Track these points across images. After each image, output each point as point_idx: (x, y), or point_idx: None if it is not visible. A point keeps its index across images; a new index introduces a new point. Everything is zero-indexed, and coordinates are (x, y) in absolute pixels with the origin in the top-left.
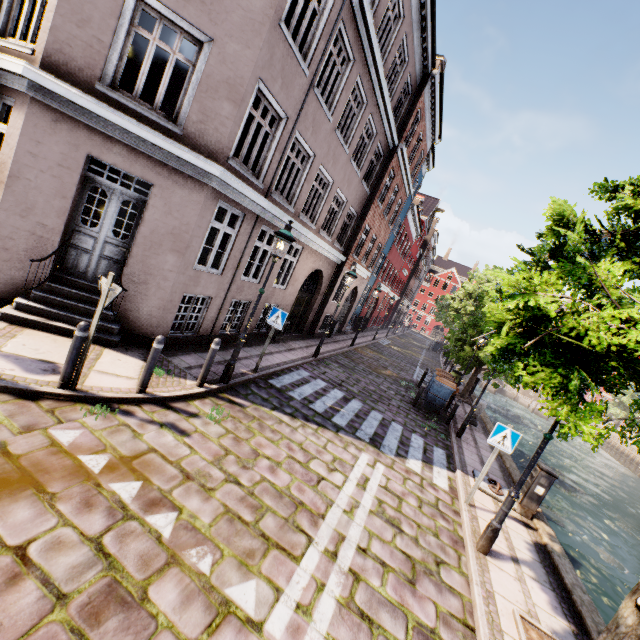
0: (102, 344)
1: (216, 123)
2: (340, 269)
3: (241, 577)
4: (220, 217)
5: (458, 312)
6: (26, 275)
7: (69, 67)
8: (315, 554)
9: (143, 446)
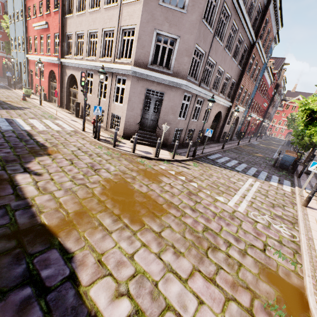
0: (155, 147)
1: (182, 66)
2: (229, 109)
3: (218, 196)
4: None
5: None
6: (133, 129)
7: (140, 63)
8: (237, 196)
9: (180, 170)
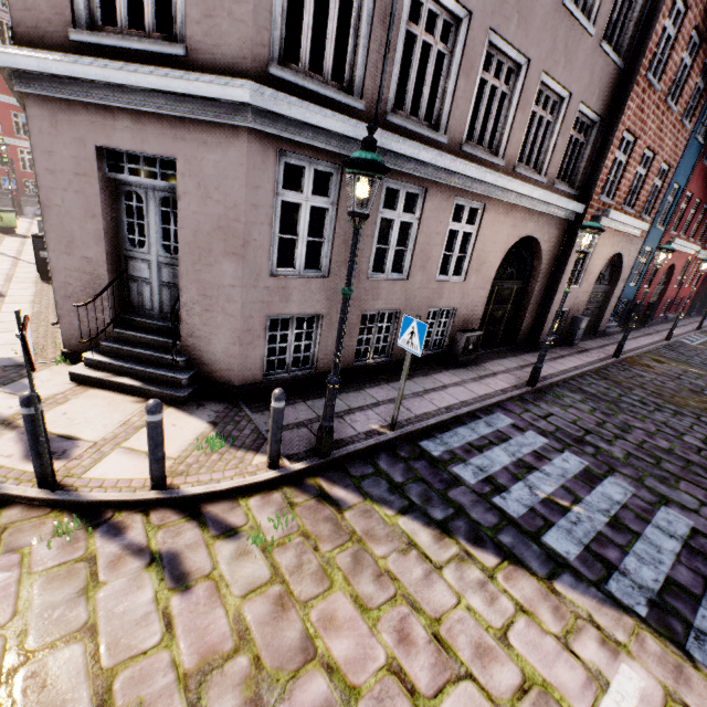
0: (168, 401)
1: (228, 4)
2: (575, 228)
3: None
4: (384, 204)
5: None
6: (94, 324)
7: (40, 27)
8: None
9: (79, 618)
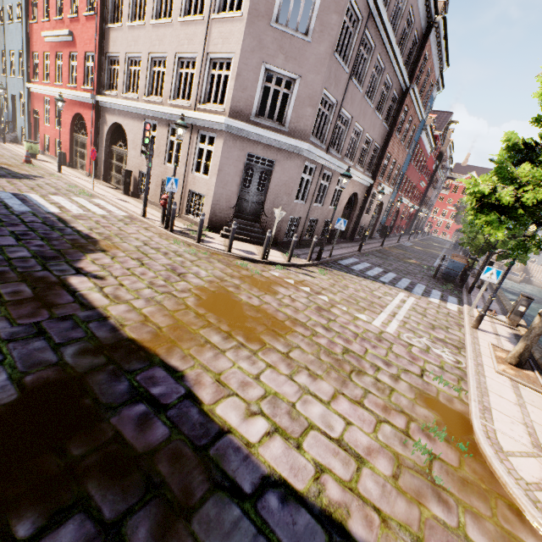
0: (259, 245)
1: (304, 120)
2: (369, 190)
3: (358, 313)
4: None
5: None
6: (225, 216)
7: (239, 113)
8: (385, 314)
9: (301, 279)
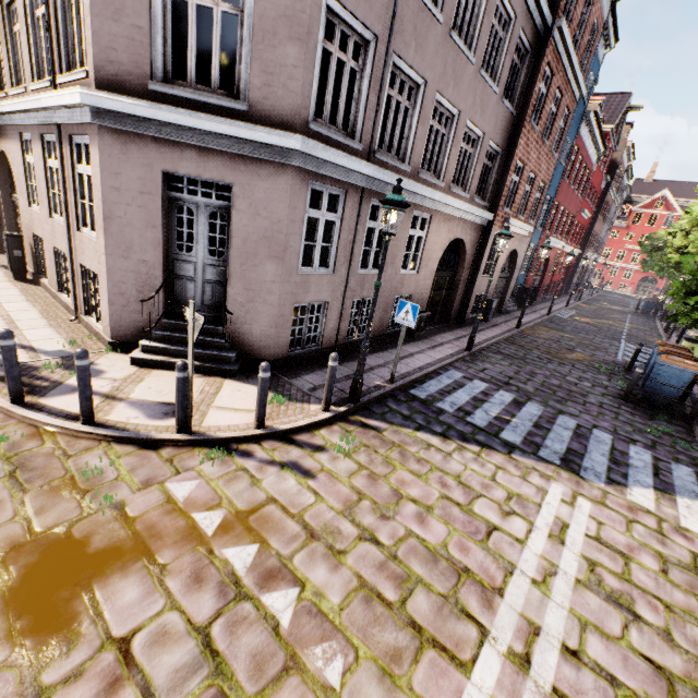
0: (222, 375)
1: (283, 79)
2: (487, 231)
3: (383, 696)
4: (333, 206)
5: (682, 252)
6: (144, 316)
7: (120, 75)
8: (493, 659)
9: (261, 496)
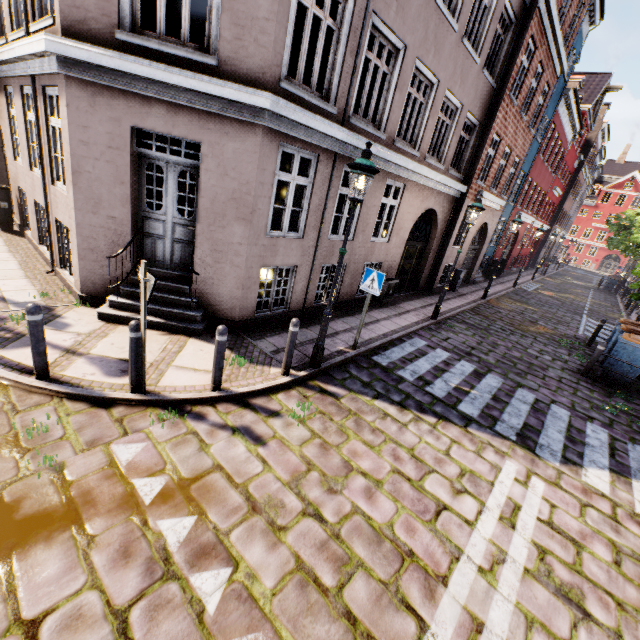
0: (187, 334)
1: (255, 33)
2: (460, 204)
3: None
4: None
5: None
6: (113, 272)
7: (87, 23)
8: None
9: (207, 462)
